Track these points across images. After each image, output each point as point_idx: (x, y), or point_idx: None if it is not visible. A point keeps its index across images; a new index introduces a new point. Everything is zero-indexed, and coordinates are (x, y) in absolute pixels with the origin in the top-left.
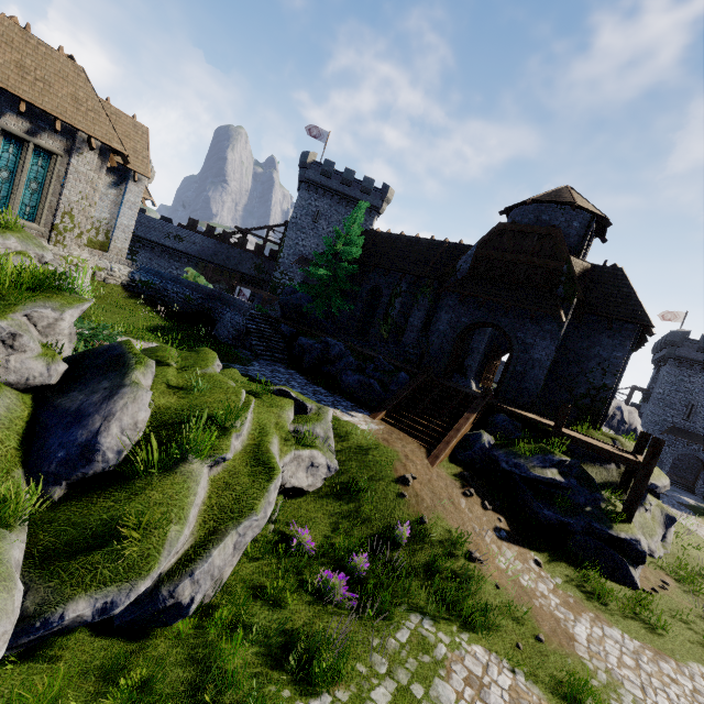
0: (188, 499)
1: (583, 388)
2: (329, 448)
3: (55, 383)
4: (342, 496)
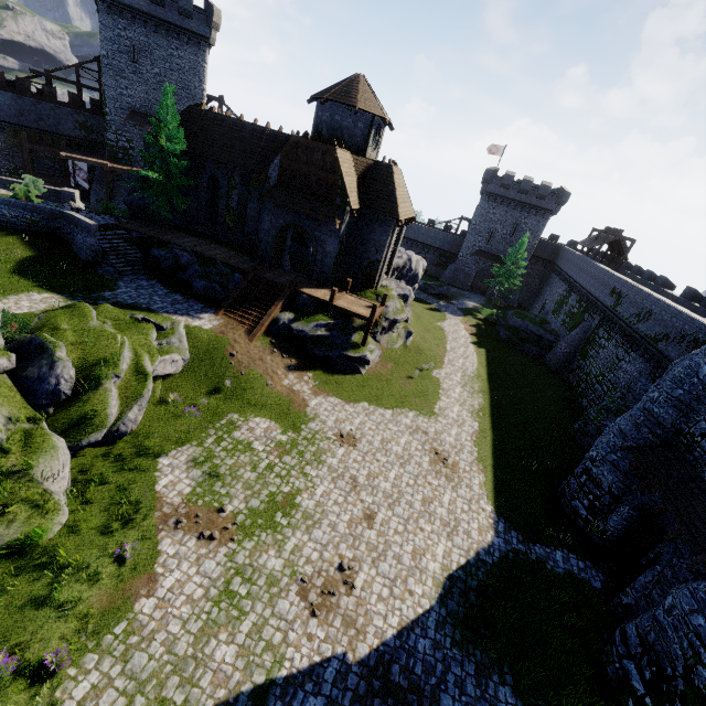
0: (110, 399)
1: (366, 262)
2: (183, 348)
3: (15, 365)
4: (196, 371)
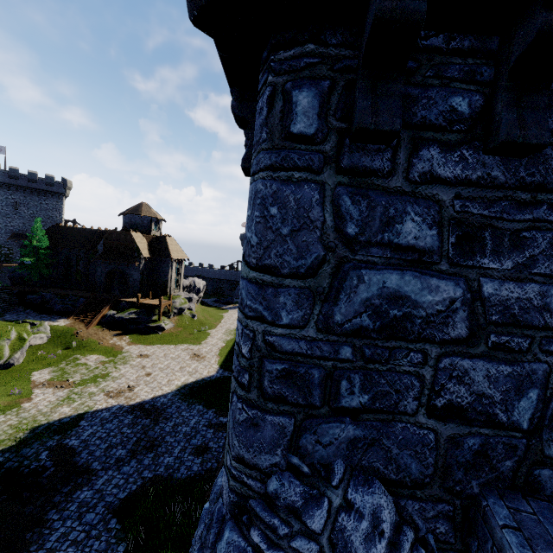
0: (5, 348)
1: (161, 283)
2: (47, 332)
3: None
4: (55, 343)
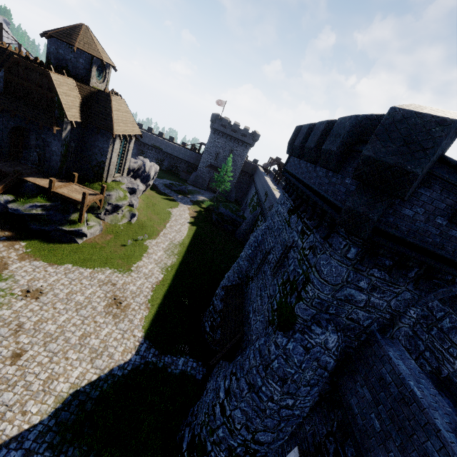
0: None
1: (95, 162)
2: None
3: None
4: None
